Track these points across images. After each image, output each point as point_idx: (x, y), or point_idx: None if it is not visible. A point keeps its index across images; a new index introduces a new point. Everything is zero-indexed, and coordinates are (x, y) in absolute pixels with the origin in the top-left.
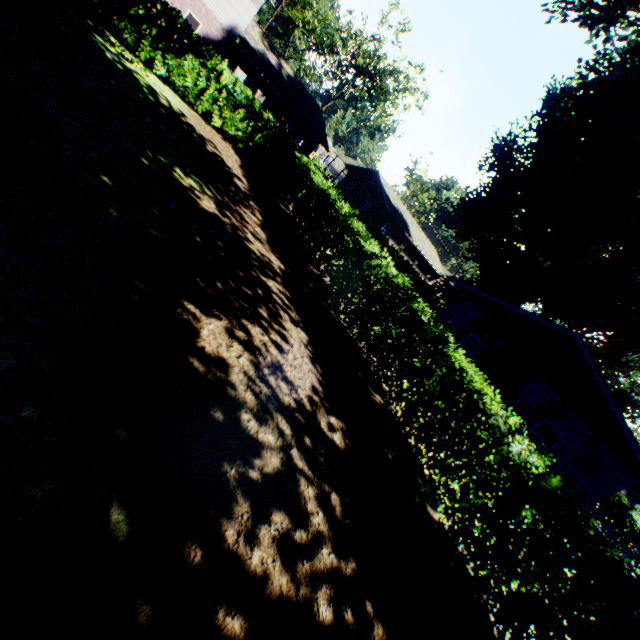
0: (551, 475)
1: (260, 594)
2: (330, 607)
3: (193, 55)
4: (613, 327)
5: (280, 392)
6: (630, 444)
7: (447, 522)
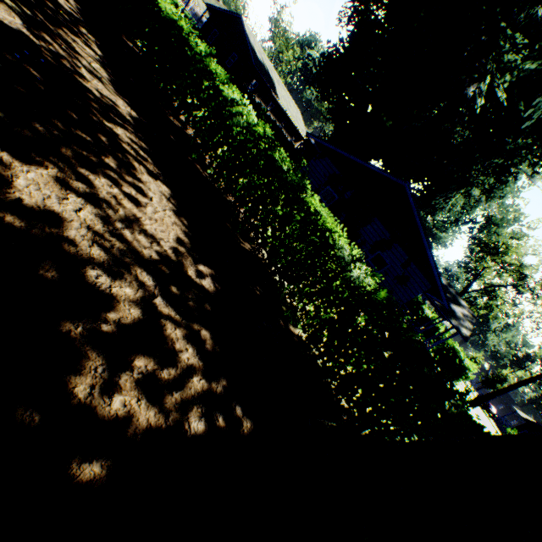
0: (380, 290)
1: (124, 433)
2: (202, 421)
3: None
4: (429, 178)
5: (138, 246)
6: (431, 262)
7: (305, 334)
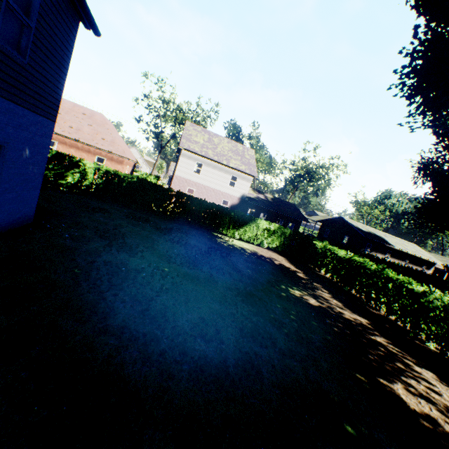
0: None
1: None
2: None
3: (248, 223)
4: None
5: None
6: None
7: None
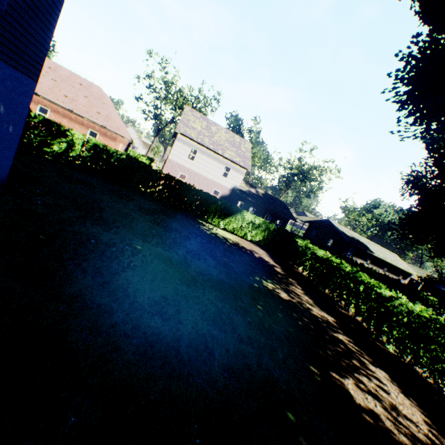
0: None
1: None
2: None
3: (234, 214)
4: None
5: (413, 430)
6: None
7: None
